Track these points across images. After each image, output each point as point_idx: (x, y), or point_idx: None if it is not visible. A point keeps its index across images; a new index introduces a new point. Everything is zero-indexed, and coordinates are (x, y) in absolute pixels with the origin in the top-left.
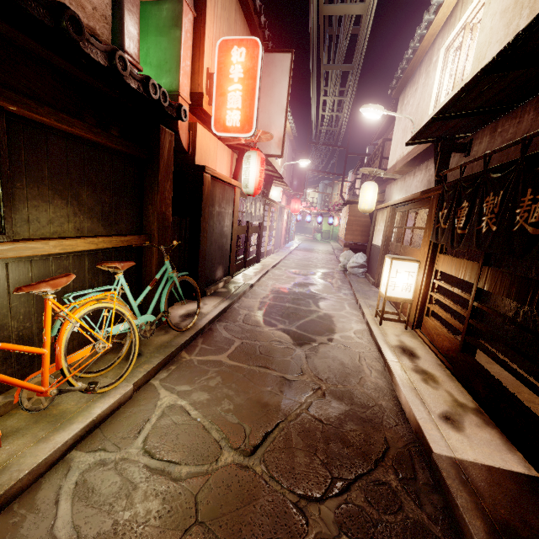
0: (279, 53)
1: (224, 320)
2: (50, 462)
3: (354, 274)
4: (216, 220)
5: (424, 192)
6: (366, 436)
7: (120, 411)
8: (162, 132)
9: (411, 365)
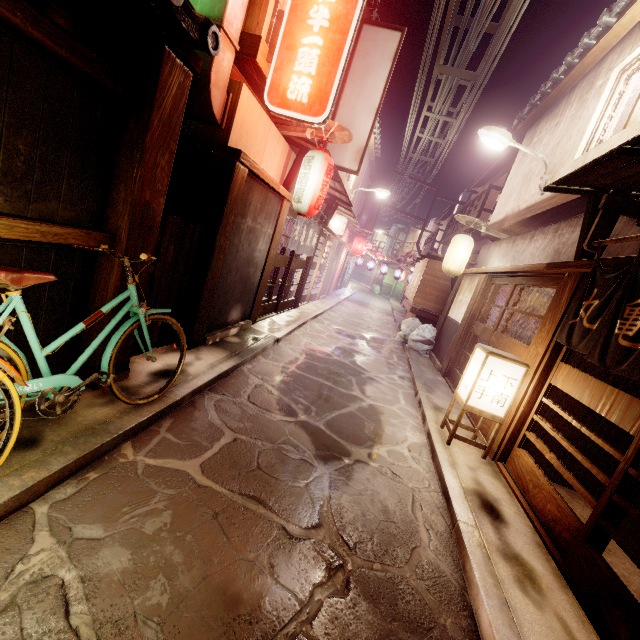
0: (384, 29)
1: (220, 390)
2: None
3: (415, 351)
4: (244, 238)
5: (552, 265)
6: None
7: None
8: (166, 61)
9: (496, 540)
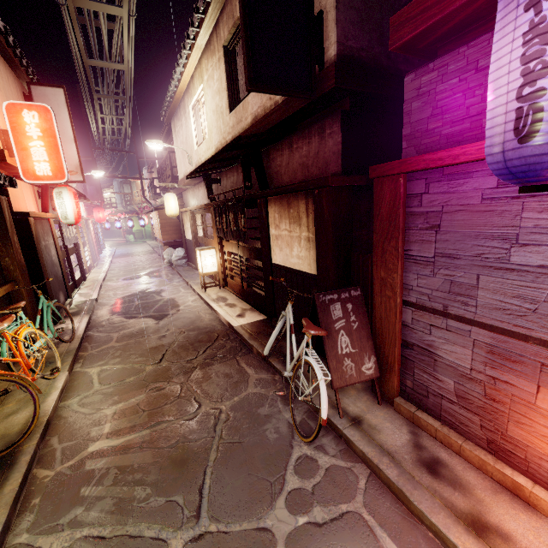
0: (49, 87)
1: (93, 328)
2: (56, 407)
3: (179, 266)
4: (45, 253)
5: (206, 205)
6: (209, 336)
7: (69, 385)
8: (1, 200)
9: (224, 304)
